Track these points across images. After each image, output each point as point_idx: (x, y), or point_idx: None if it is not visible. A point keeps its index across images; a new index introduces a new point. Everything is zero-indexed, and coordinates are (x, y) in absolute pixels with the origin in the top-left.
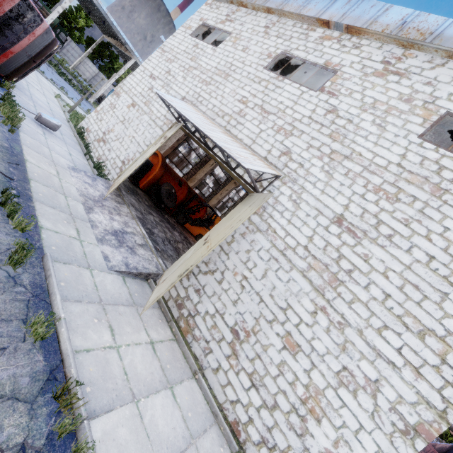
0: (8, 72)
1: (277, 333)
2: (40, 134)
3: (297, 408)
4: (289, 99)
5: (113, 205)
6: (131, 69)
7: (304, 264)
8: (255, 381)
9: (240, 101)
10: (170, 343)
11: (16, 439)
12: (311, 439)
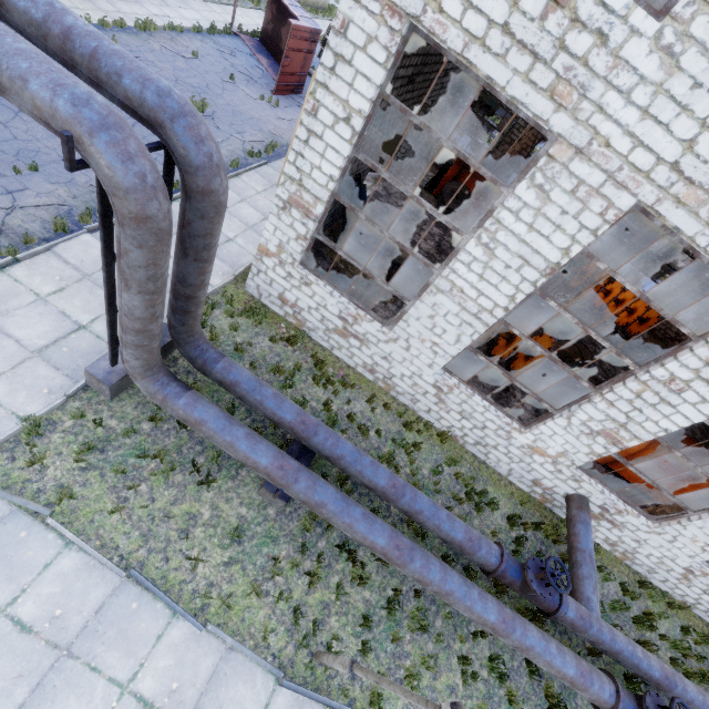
0: None
1: None
2: None
3: None
4: None
5: None
6: None
7: None
8: None
9: None
10: None
11: None
12: None
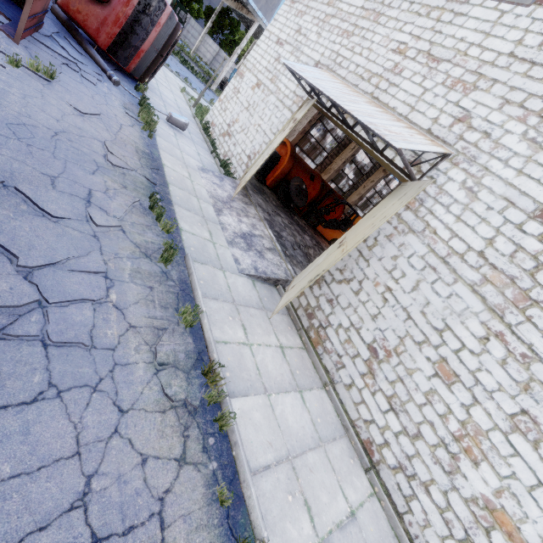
0: (141, 74)
1: (428, 357)
2: (172, 135)
3: (447, 444)
4: (477, 30)
5: (241, 206)
6: (254, 36)
7: (476, 275)
8: (394, 405)
9: (395, 51)
10: (299, 351)
11: (180, 395)
12: (463, 480)
